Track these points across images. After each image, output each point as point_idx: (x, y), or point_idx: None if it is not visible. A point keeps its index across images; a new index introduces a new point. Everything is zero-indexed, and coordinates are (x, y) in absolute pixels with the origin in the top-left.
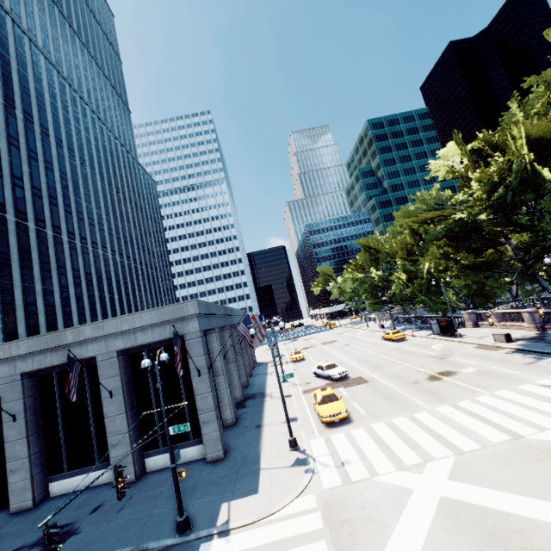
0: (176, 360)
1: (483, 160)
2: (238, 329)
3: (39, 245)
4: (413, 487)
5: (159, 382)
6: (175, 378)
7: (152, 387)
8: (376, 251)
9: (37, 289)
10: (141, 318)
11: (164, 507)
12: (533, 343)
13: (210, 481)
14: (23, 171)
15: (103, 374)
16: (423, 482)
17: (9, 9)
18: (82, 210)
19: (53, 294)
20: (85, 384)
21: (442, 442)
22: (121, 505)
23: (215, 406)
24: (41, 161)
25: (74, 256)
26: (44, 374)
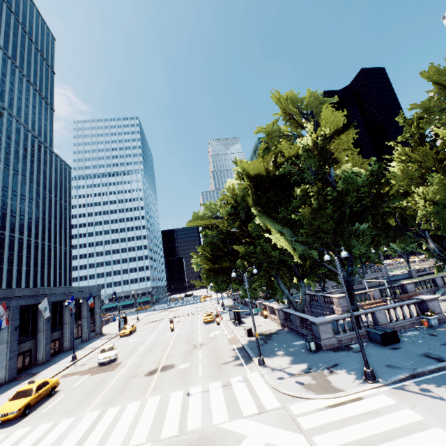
0: None
1: None
2: None
3: None
4: None
5: None
6: None
7: None
8: None
9: None
10: None
11: None
12: (259, 340)
13: None
14: None
15: None
16: None
17: None
18: None
19: None
20: None
21: None
22: None
23: None
24: None
25: None
26: None
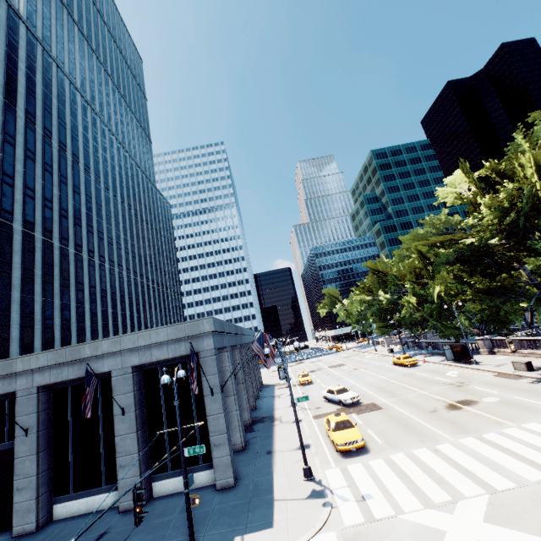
0: (192, 377)
1: (491, 187)
2: (252, 348)
3: (61, 262)
4: (445, 529)
5: (176, 400)
6: (187, 397)
7: (164, 406)
8: (384, 274)
9: (55, 304)
10: (158, 334)
11: (173, 538)
12: None
13: (221, 511)
14: (54, 194)
15: (117, 390)
16: (455, 523)
17: (55, 56)
18: (102, 230)
19: (70, 309)
20: (98, 400)
21: (472, 478)
22: (127, 533)
23: (227, 428)
24: (70, 185)
25: (92, 273)
26: (59, 388)
